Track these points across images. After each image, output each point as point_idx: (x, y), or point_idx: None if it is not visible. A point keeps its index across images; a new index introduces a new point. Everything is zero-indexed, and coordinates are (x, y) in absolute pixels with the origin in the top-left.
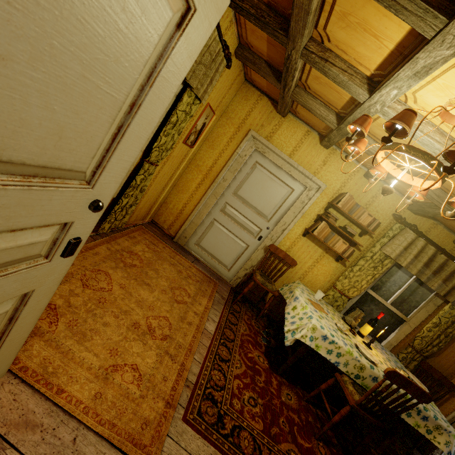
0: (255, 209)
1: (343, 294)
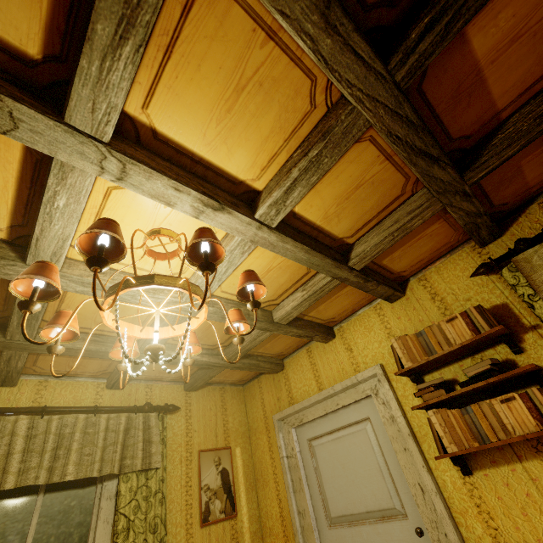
0: (370, 514)
1: None
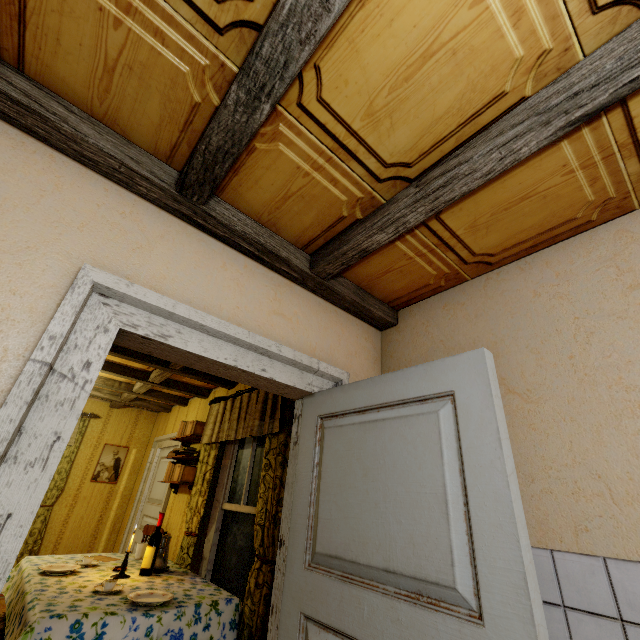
0: (157, 501)
1: (187, 534)
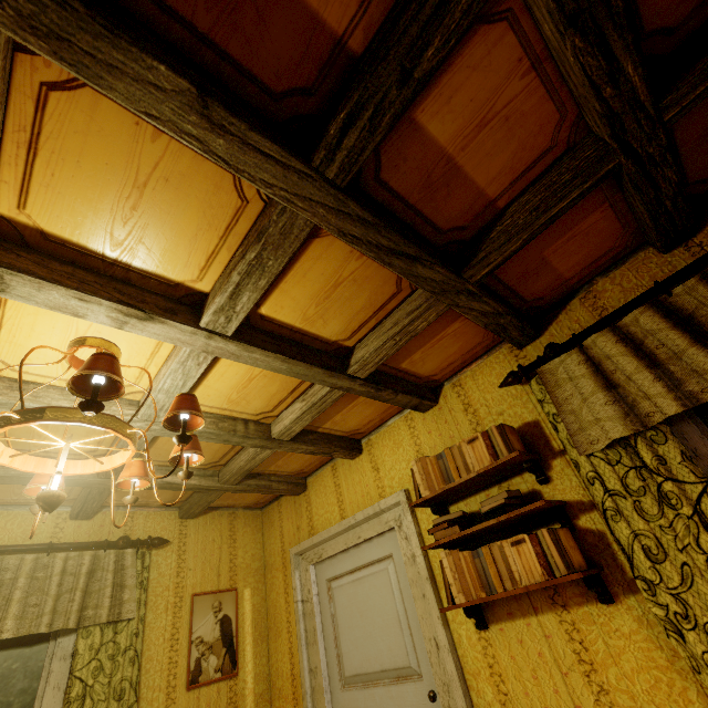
0: (386, 674)
1: None
